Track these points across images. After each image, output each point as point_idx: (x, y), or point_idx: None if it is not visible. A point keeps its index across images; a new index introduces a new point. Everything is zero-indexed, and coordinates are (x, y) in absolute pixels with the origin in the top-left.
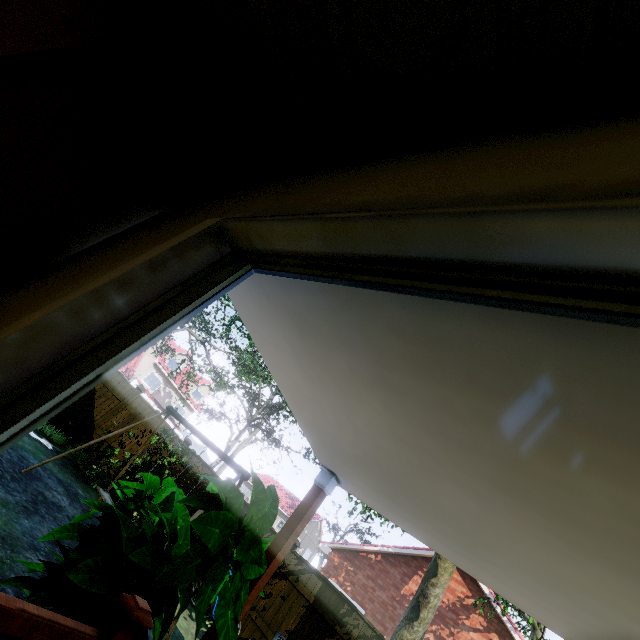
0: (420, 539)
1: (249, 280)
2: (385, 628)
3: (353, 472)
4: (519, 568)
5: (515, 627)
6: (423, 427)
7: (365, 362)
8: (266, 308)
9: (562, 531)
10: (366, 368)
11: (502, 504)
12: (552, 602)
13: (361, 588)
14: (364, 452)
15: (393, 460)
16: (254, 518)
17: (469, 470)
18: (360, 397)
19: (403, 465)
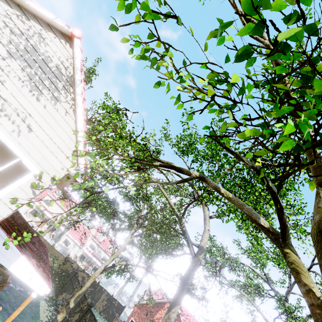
0: None
1: None
2: None
3: None
4: None
5: None
6: None
7: None
8: None
9: None
10: None
11: None
12: None
13: (141, 319)
14: None
15: None
16: None
17: None
18: None
19: None
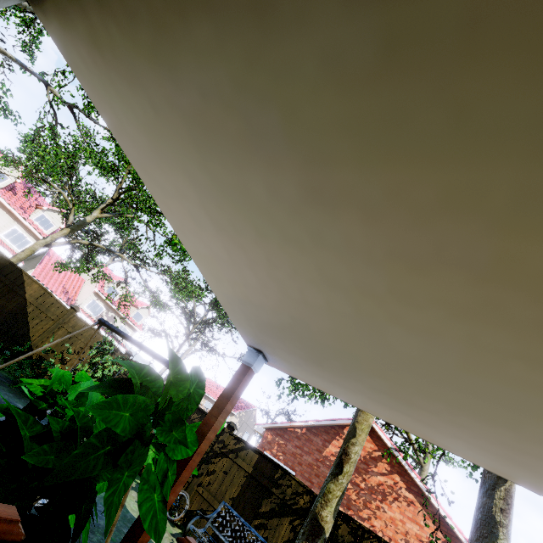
0: (349, 401)
1: (126, 85)
2: (312, 483)
3: (280, 344)
4: (460, 410)
5: (411, 468)
6: (364, 253)
7: (288, 169)
8: (156, 131)
9: (537, 353)
10: (290, 180)
11: (457, 337)
12: (491, 439)
13: (291, 456)
14: (290, 316)
15: (323, 316)
16: (176, 398)
17: (420, 300)
18: (283, 236)
19: (335, 319)
